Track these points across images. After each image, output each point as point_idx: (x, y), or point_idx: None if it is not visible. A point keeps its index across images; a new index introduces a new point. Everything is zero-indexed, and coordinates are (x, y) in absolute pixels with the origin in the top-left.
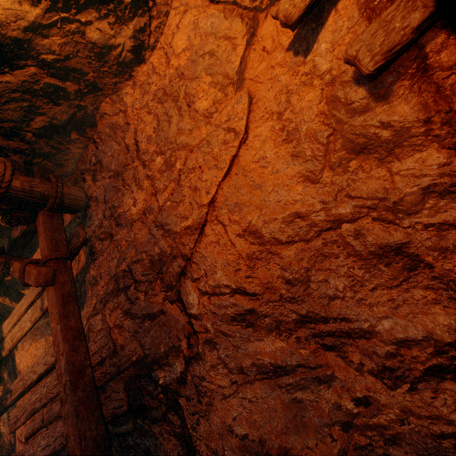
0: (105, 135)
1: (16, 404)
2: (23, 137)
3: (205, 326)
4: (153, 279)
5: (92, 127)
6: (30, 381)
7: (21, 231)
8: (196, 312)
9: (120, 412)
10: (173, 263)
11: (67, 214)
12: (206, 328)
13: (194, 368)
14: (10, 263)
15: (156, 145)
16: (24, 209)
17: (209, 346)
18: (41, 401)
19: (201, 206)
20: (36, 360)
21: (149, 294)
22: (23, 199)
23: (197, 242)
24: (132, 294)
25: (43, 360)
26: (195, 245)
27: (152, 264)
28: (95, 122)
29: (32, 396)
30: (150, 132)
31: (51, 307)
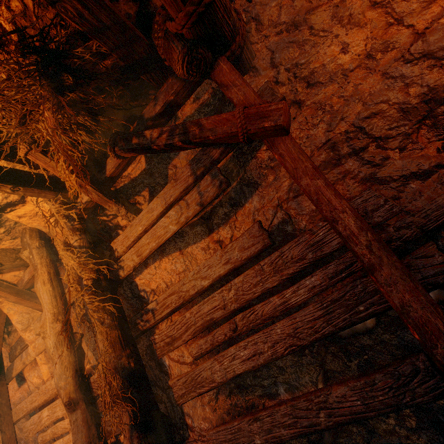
0: None
1: (155, 327)
2: None
3: None
4: (411, 131)
5: None
6: (195, 290)
7: (164, 103)
8: None
9: (443, 279)
10: None
11: (183, 106)
12: None
13: None
14: (186, 126)
15: None
16: (207, 48)
17: None
18: (226, 308)
19: None
20: (204, 264)
21: (408, 150)
22: (219, 24)
23: None
24: (373, 156)
25: (222, 259)
26: None
27: (403, 113)
28: None
29: (202, 307)
30: None
31: (291, 162)
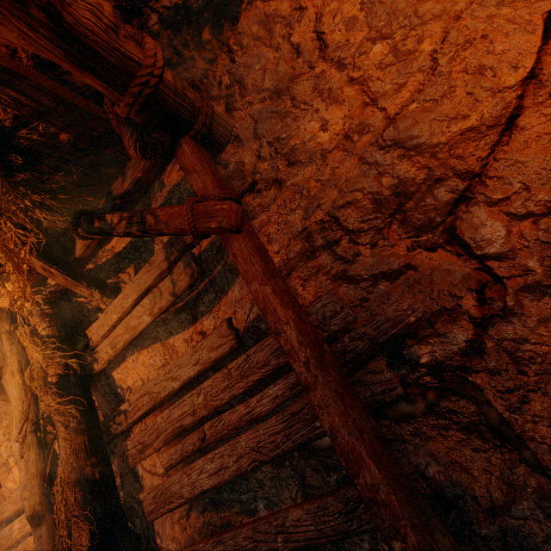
0: (249, 38)
1: (130, 430)
2: (145, 20)
3: (523, 266)
4: (383, 225)
5: (231, 23)
6: (166, 392)
7: (132, 181)
8: (500, 249)
9: (389, 398)
10: (435, 191)
11: (170, 173)
12: (524, 268)
13: (499, 329)
14: (144, 215)
15: (368, 29)
16: (164, 130)
17: (530, 294)
18: (195, 414)
19: (500, 92)
20: (175, 363)
21: (379, 246)
22: (171, 108)
23: (499, 145)
24: (345, 251)
25: (192, 359)
26: (492, 151)
27: (376, 205)
28: (239, 13)
29: (173, 411)
30: (353, 12)
31: (243, 264)
